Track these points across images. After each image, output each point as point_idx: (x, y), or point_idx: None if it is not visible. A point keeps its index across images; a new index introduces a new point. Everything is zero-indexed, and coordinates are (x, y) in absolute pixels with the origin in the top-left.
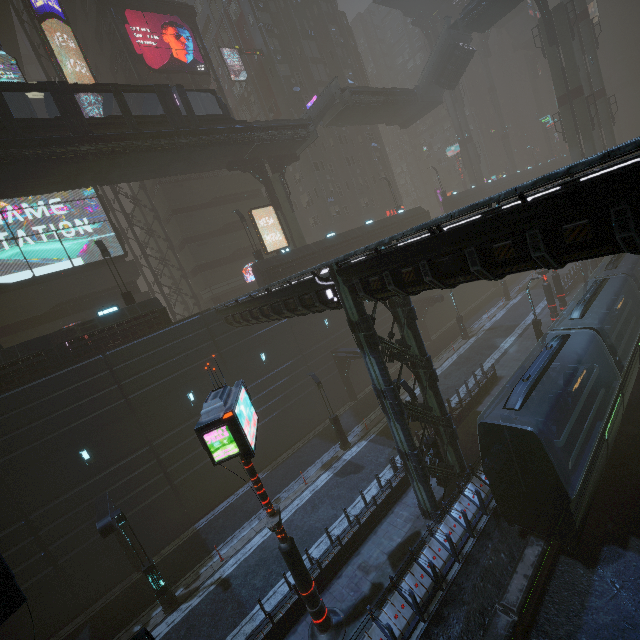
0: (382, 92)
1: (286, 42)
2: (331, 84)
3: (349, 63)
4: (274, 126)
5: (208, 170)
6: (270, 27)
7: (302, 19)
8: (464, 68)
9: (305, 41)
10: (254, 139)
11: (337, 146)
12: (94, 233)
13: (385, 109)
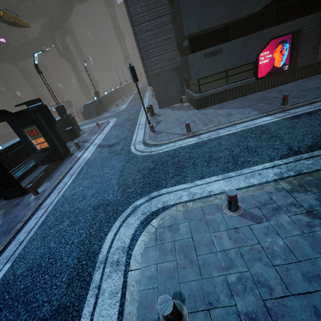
0: None
1: None
2: None
3: None
4: None
5: None
6: None
7: None
8: None
9: None
10: None
11: None
12: None
13: None
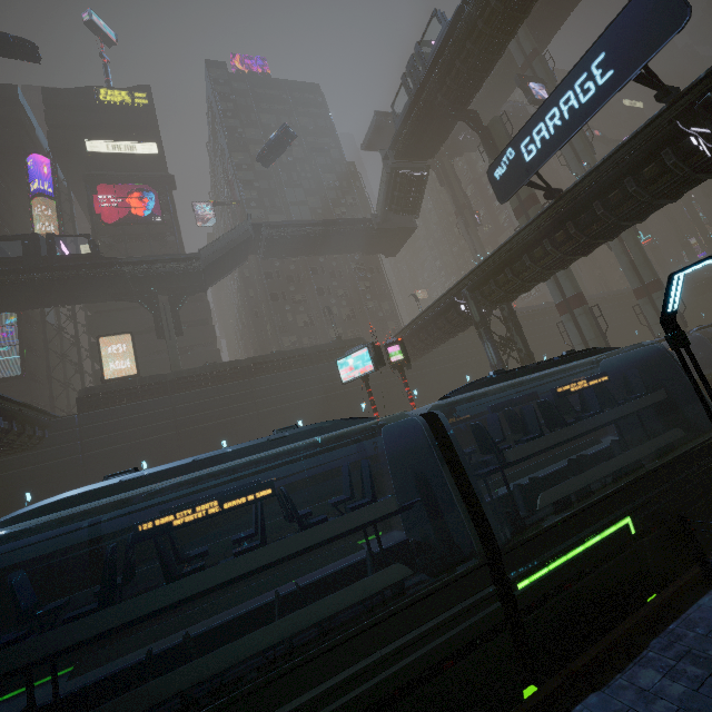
0: (318, 223)
1: (274, 192)
2: (249, 221)
3: (343, 202)
4: (147, 260)
5: (102, 301)
6: (250, 182)
7: (291, 172)
8: (417, 193)
9: (291, 189)
10: (124, 272)
11: (309, 277)
12: (0, 355)
13: (336, 239)
